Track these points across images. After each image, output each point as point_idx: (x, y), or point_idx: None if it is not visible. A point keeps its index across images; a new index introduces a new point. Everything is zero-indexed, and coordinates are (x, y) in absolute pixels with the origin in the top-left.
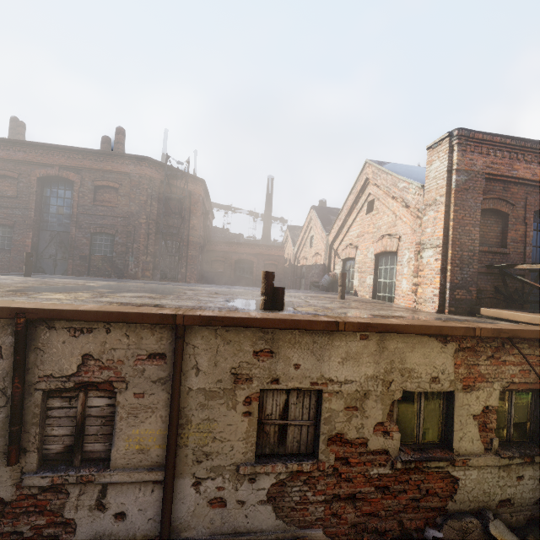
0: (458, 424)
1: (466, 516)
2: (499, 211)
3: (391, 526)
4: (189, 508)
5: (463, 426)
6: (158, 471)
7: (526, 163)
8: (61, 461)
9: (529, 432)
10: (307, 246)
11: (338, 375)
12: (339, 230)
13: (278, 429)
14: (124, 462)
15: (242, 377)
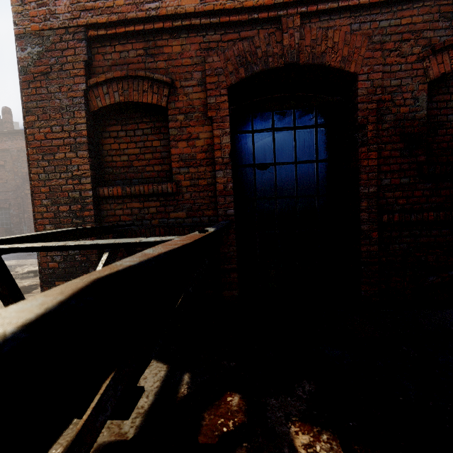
0: None
1: None
2: (146, 104)
3: None
4: None
5: None
6: None
7: None
8: None
9: None
10: None
11: None
12: None
13: None
14: None
15: None
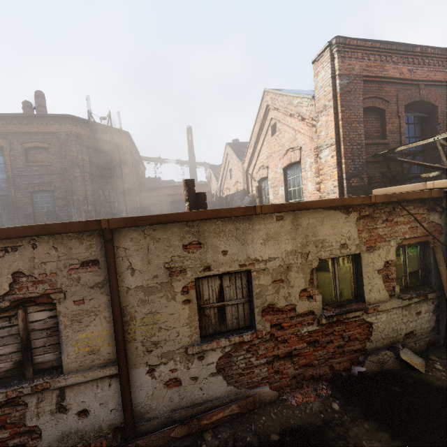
0: (367, 280)
1: (381, 351)
2: (377, 108)
3: (324, 371)
4: (147, 393)
5: (371, 280)
6: (111, 366)
7: (394, 64)
8: (13, 377)
9: (421, 277)
10: (228, 179)
11: (262, 255)
12: (251, 157)
13: (217, 310)
14: (77, 365)
15: (176, 270)
